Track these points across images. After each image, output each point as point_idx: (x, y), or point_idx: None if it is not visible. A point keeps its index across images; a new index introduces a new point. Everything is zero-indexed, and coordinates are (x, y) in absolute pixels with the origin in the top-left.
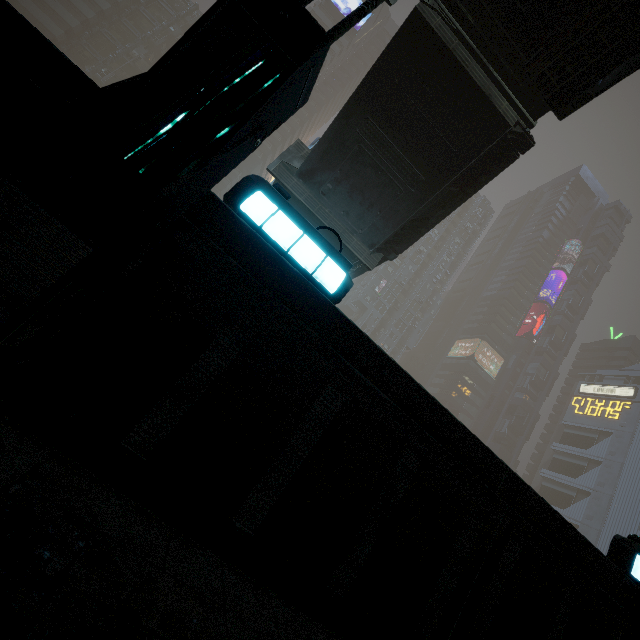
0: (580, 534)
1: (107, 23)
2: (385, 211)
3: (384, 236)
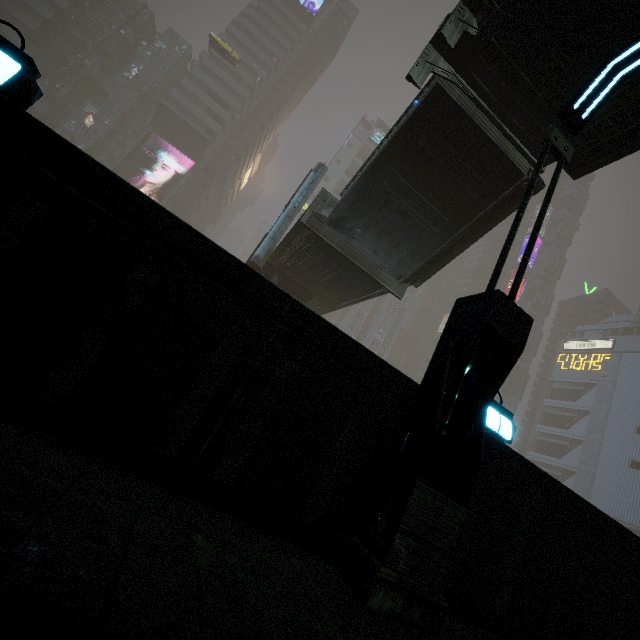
0: None
1: (53, 33)
2: (411, 248)
3: (411, 269)
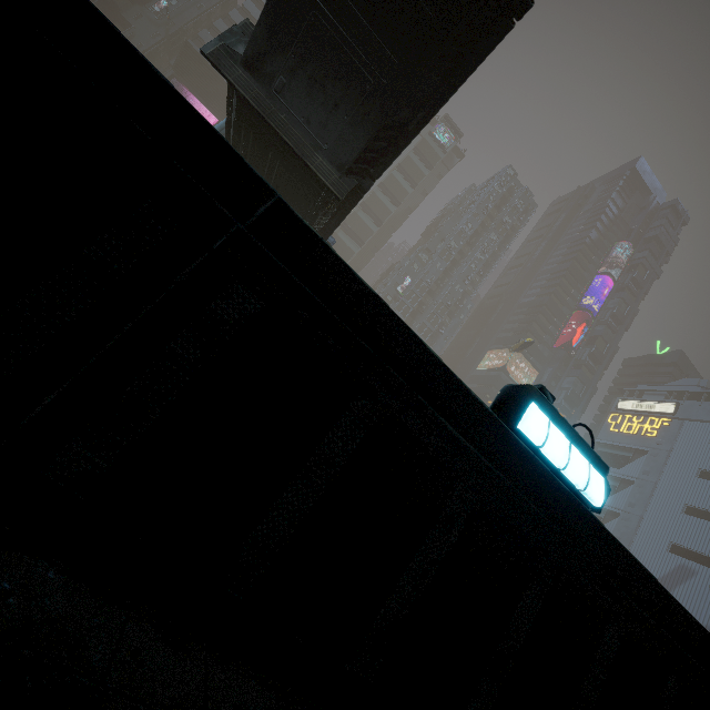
0: (423, 344)
1: None
2: (353, 115)
3: (354, 152)
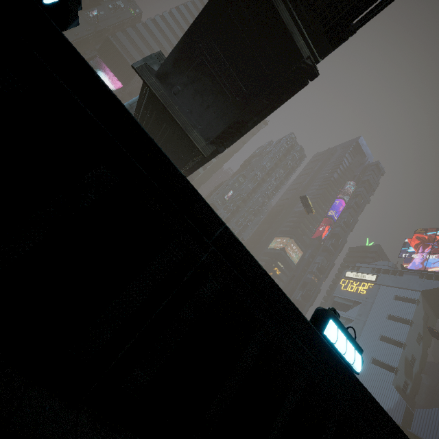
0: (285, 294)
1: None
2: (218, 113)
3: (216, 132)
